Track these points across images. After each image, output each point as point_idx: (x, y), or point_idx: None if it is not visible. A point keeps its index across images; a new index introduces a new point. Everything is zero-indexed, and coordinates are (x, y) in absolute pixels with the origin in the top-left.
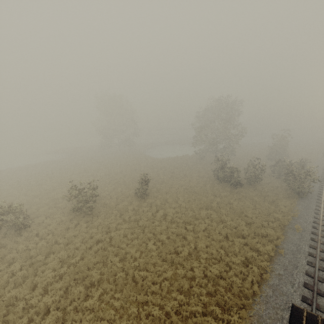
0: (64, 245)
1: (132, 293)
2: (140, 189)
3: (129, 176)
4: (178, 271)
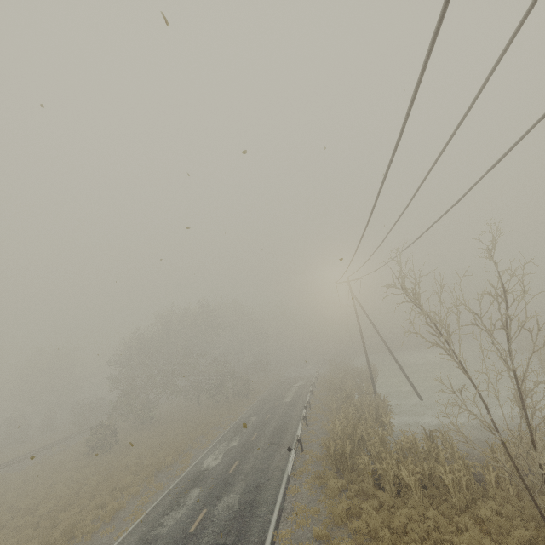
0: None
1: None
2: None
3: None
4: None
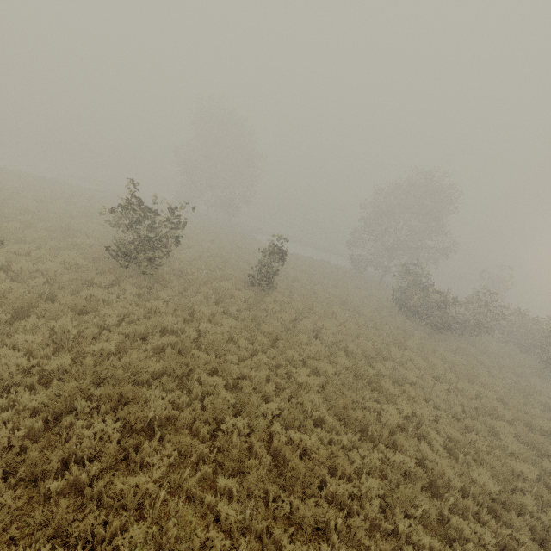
0: (71, 311)
1: (273, 490)
2: (266, 268)
3: (230, 253)
4: (396, 459)
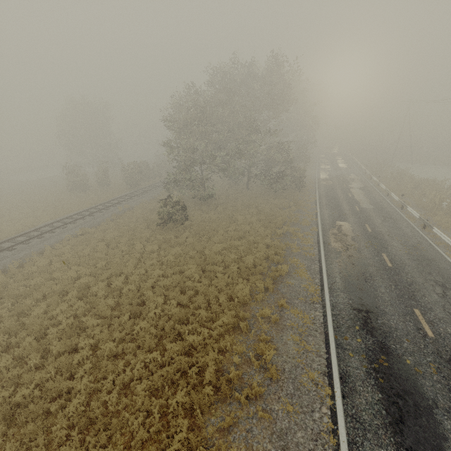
0: None
1: None
2: None
3: None
4: None
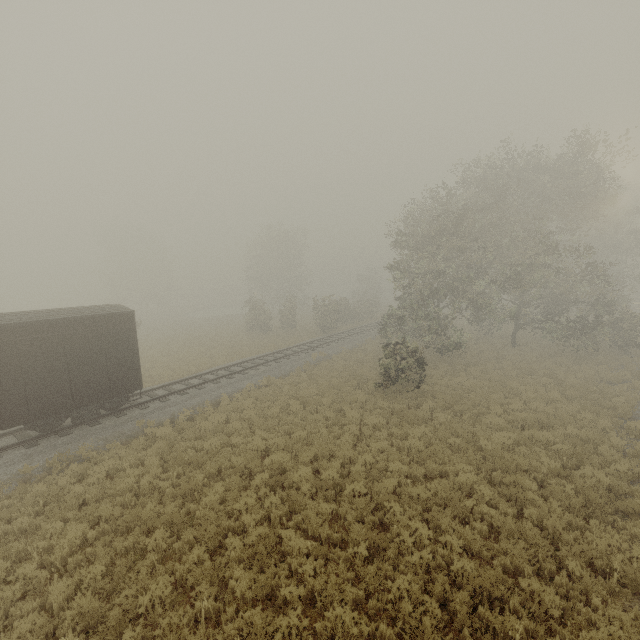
0: None
1: None
2: None
3: None
4: None
